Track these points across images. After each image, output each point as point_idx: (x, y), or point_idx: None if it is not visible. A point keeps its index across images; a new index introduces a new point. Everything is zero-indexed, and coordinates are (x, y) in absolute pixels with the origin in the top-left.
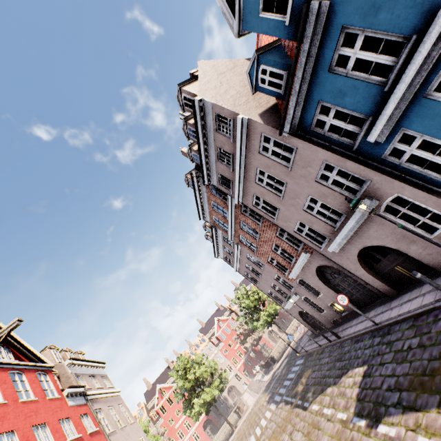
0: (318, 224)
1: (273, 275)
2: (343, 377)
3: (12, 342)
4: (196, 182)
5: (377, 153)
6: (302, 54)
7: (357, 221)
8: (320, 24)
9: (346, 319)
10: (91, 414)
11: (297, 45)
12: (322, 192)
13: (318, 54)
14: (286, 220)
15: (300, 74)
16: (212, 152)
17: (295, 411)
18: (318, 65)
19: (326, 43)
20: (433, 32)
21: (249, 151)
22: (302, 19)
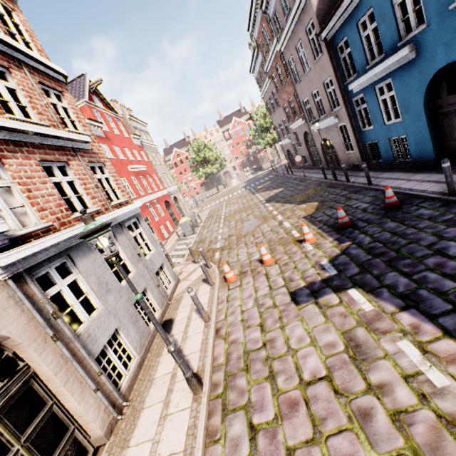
0: (314, 109)
1: (282, 118)
2: (275, 189)
3: (97, 93)
4: None
5: (351, 96)
6: None
7: (328, 123)
8: None
9: (305, 168)
10: (145, 152)
11: None
12: (322, 93)
13: (358, 6)
14: (301, 91)
15: (342, 10)
16: None
17: (250, 194)
18: (354, 13)
19: (363, 6)
20: (384, 65)
21: (300, 21)
22: None
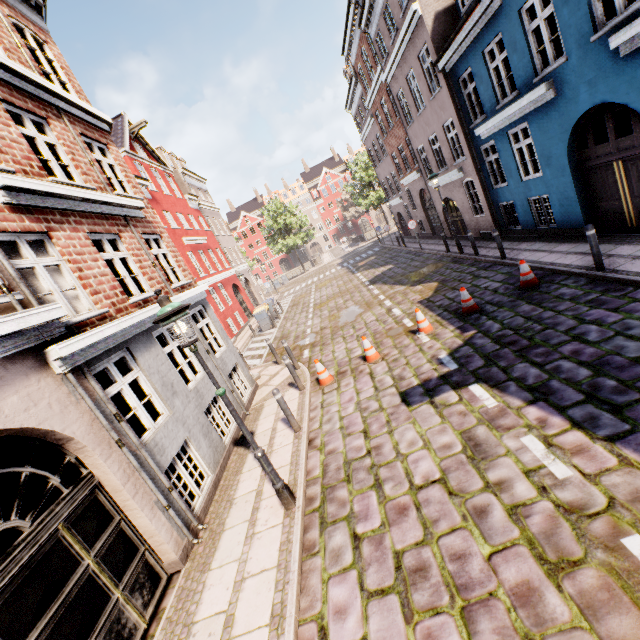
0: (432, 159)
1: (391, 170)
2: (382, 267)
3: (140, 139)
4: (353, 8)
5: (479, 143)
6: (471, 21)
7: (450, 179)
8: (490, 12)
9: (423, 237)
10: (204, 219)
11: (466, 16)
12: (442, 139)
13: (483, 30)
14: (415, 136)
15: (464, 34)
16: (381, 0)
17: (348, 273)
18: (479, 39)
19: (489, 30)
20: (517, 105)
21: (411, 45)
22: (475, 2)
